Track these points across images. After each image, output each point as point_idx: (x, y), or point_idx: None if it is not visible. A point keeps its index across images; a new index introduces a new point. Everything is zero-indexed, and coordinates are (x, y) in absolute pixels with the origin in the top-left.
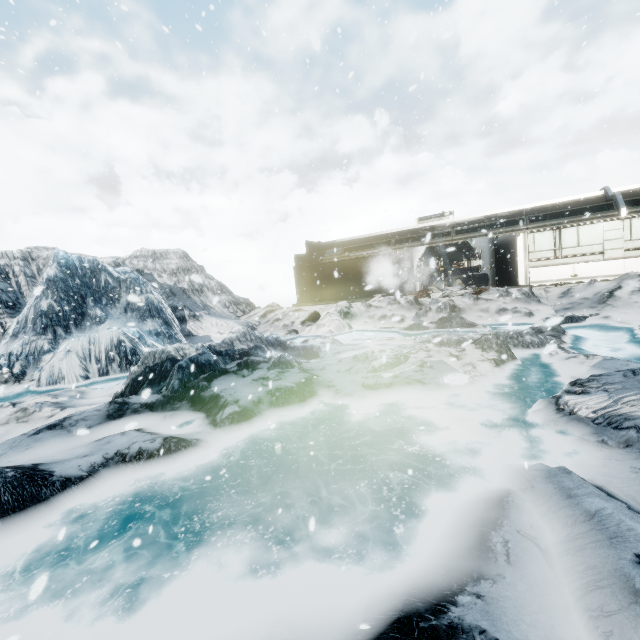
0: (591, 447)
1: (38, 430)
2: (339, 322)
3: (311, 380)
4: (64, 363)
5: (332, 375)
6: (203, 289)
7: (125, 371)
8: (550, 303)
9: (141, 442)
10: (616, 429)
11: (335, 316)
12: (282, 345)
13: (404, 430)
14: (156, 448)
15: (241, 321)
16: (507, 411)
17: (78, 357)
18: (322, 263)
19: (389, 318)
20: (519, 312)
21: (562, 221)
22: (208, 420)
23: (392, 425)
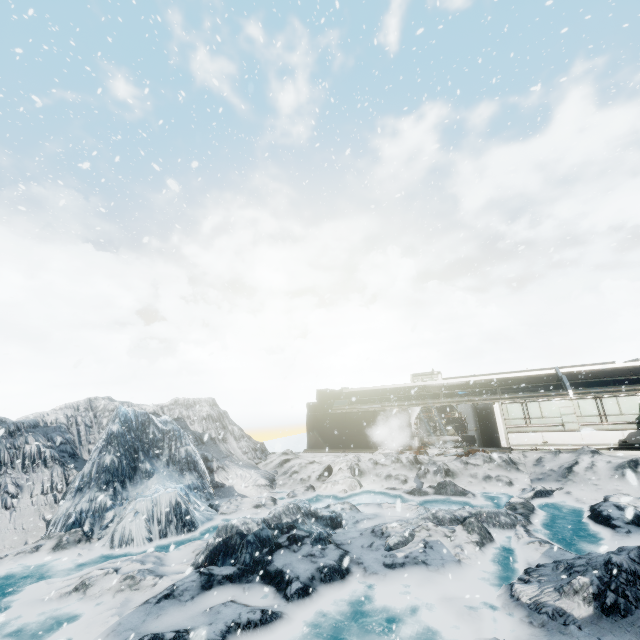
0: (525, 626)
1: (159, 599)
2: (351, 481)
3: (345, 557)
4: (134, 524)
5: (358, 550)
6: (227, 435)
7: (180, 533)
8: (527, 470)
9: (246, 613)
10: (538, 613)
11: (347, 472)
12: (313, 514)
13: (416, 607)
14: (258, 618)
15: (262, 471)
16: (483, 593)
17: (144, 518)
18: (331, 413)
19: (394, 478)
20: (501, 480)
21: (526, 395)
22: (280, 594)
23: (408, 603)
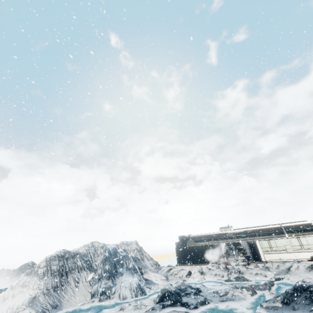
0: (264, 312)
1: (150, 310)
2: (200, 276)
3: (206, 299)
4: (126, 291)
5: (209, 297)
6: (144, 258)
7: (142, 295)
8: (273, 271)
9: (180, 311)
10: (267, 308)
11: (198, 273)
12: (190, 287)
13: (231, 311)
14: (184, 312)
15: (161, 274)
16: (252, 307)
17: (129, 289)
18: (186, 246)
19: (218, 275)
20: (262, 275)
21: (269, 236)
22: (188, 308)
23: (229, 310)
